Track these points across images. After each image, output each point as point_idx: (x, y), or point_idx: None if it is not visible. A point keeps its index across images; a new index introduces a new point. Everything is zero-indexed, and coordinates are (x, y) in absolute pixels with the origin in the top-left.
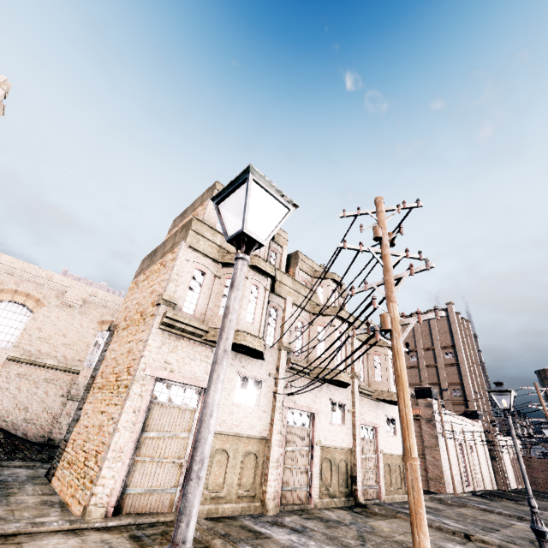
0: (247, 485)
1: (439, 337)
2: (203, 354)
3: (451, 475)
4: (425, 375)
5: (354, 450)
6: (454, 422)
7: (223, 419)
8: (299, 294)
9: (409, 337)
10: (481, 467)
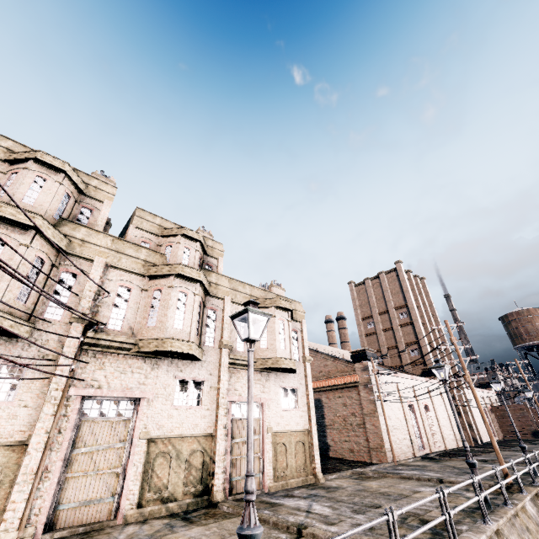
0: None
1: (392, 299)
2: None
3: (389, 441)
4: (382, 340)
5: (215, 435)
6: (387, 382)
7: None
8: (122, 255)
9: (365, 304)
10: (441, 426)
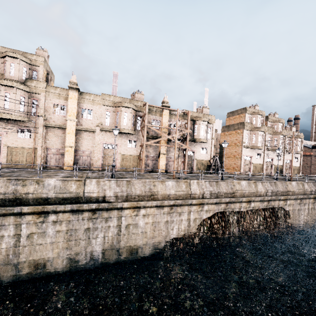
0: (259, 171)
1: None
2: (250, 150)
3: None
4: None
5: (283, 166)
6: None
7: (254, 161)
8: (269, 131)
9: None
10: None
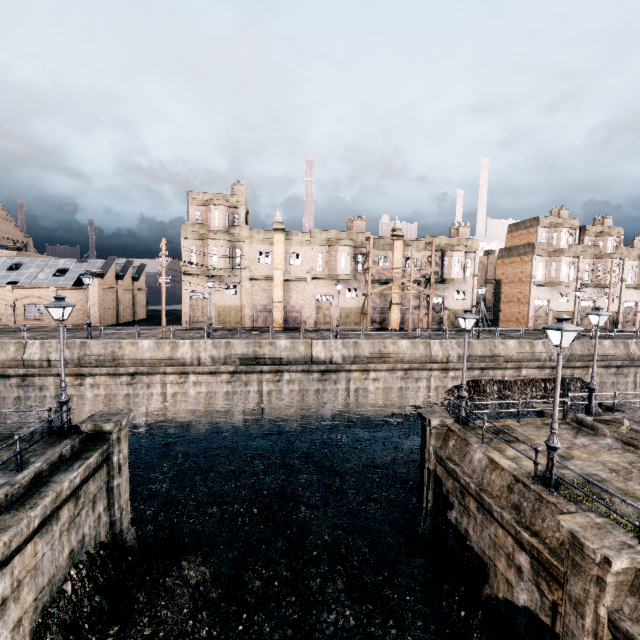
0: None
1: None
2: (546, 290)
3: None
4: None
5: (618, 313)
6: None
7: (556, 308)
8: (586, 252)
9: None
10: None
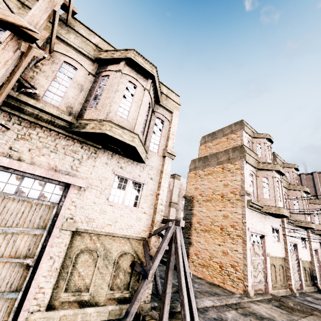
0: (282, 280)
1: None
2: (260, 218)
3: None
4: None
5: (313, 262)
6: None
7: (271, 250)
8: (282, 179)
9: None
10: None
